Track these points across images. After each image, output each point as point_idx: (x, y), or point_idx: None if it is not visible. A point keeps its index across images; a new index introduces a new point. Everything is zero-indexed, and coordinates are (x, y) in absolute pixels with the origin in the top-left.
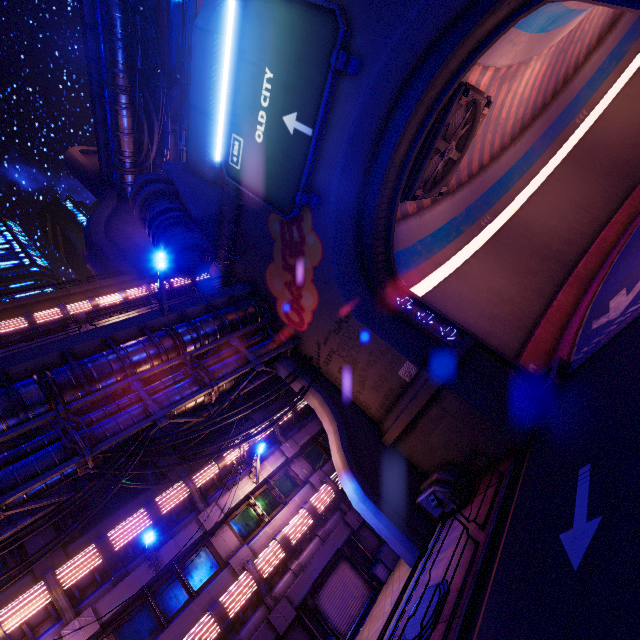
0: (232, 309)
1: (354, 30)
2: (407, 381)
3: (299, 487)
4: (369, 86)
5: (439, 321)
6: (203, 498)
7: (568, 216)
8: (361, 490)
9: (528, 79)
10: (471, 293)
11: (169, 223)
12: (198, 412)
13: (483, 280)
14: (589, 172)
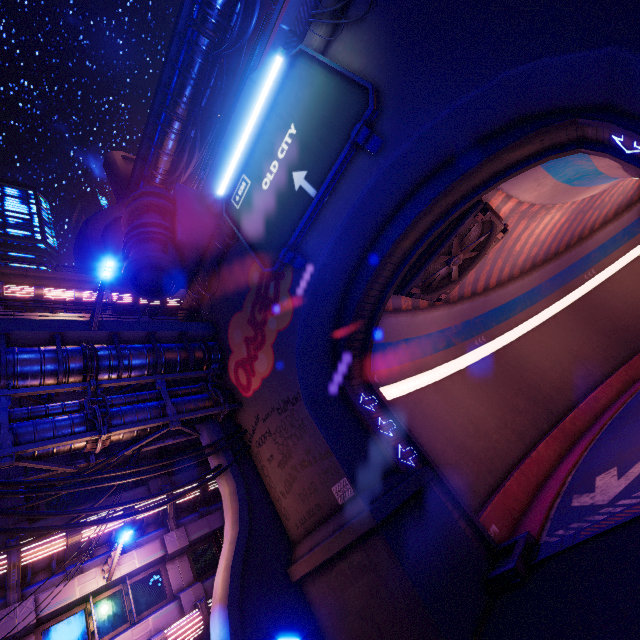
0: (177, 347)
1: (384, 114)
2: (339, 502)
3: (164, 601)
4: (384, 168)
5: (400, 436)
6: (25, 582)
7: (563, 363)
8: None
9: (546, 224)
10: (446, 413)
11: (147, 237)
12: (74, 459)
13: (463, 402)
14: (590, 327)
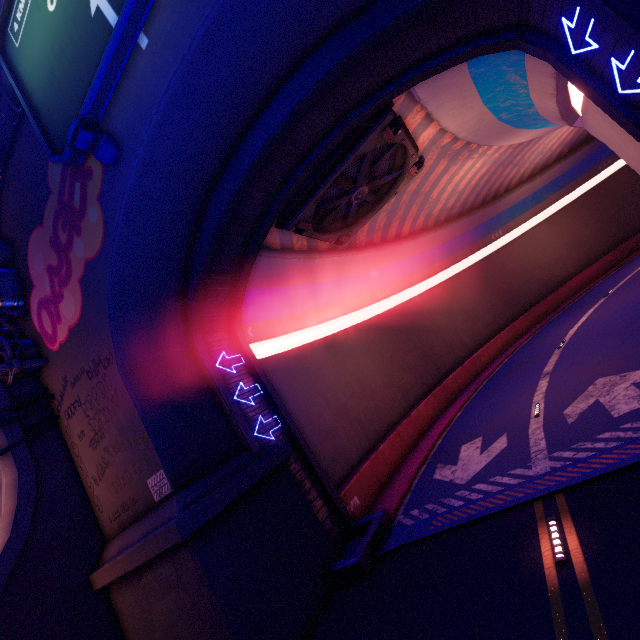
0: None
1: None
2: (155, 499)
3: None
4: None
5: (265, 404)
6: None
7: (458, 321)
8: None
9: (467, 171)
10: (333, 371)
11: None
12: None
13: (354, 359)
14: (487, 287)
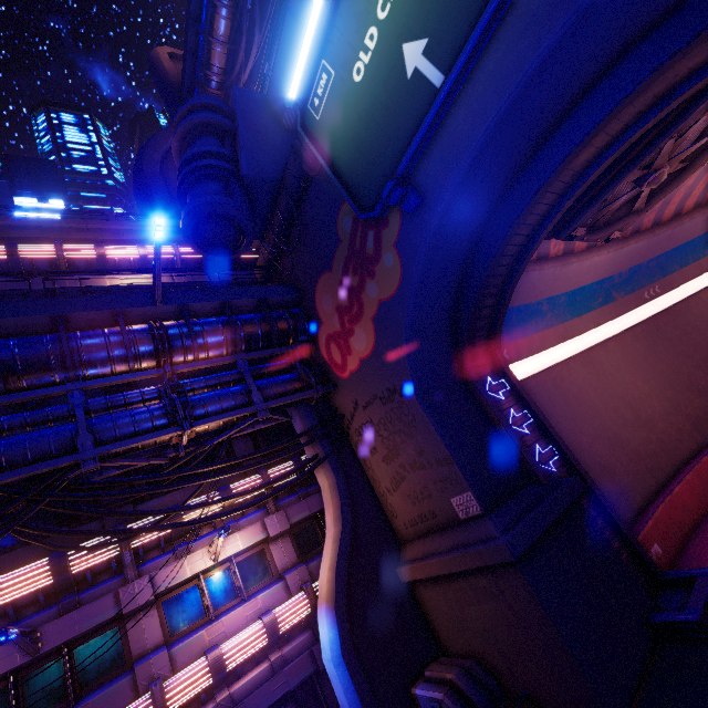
0: (256, 319)
1: None
2: (460, 516)
3: (271, 579)
4: (580, 10)
5: (538, 432)
6: (140, 559)
7: None
8: (339, 647)
9: None
10: (596, 394)
11: (204, 174)
12: (163, 449)
13: (619, 379)
14: None
